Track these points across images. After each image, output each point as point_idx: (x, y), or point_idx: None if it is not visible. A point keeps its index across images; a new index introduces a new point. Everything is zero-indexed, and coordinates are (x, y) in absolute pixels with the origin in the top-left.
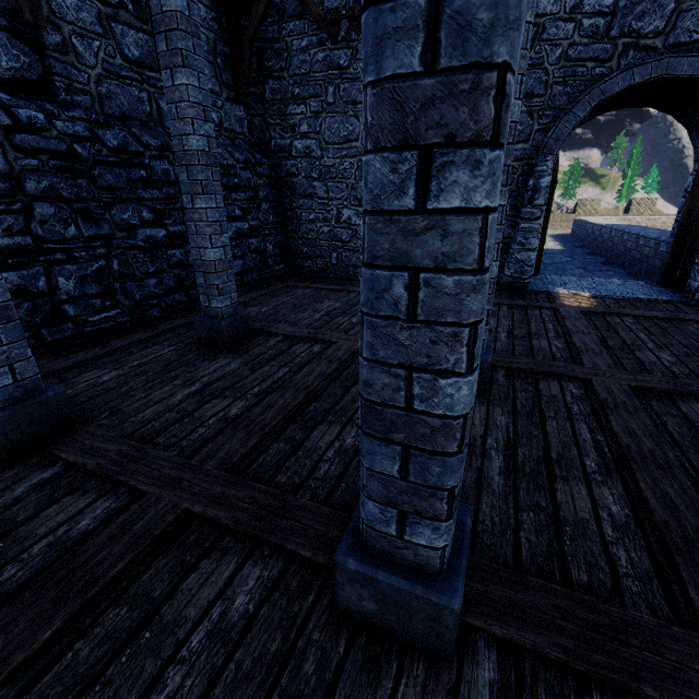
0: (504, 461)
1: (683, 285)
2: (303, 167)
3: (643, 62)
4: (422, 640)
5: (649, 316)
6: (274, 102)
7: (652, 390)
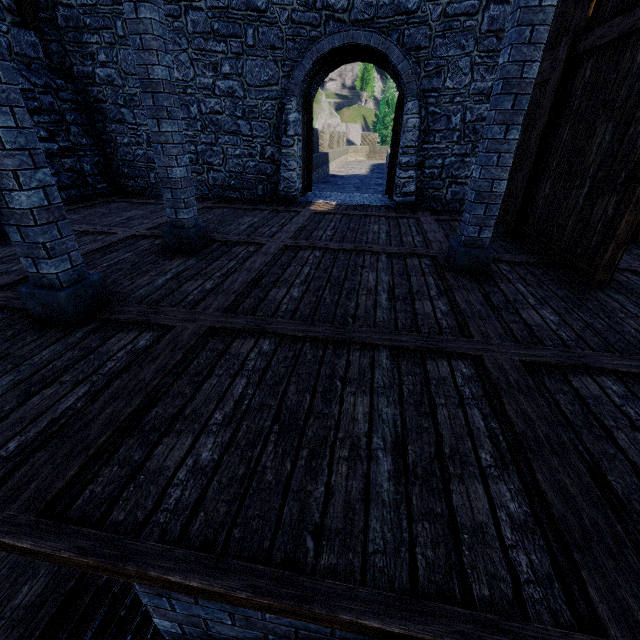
0: (172, 276)
1: (392, 196)
2: (108, 94)
3: (338, 31)
4: (62, 318)
5: (353, 214)
6: (69, 29)
7: (296, 247)
